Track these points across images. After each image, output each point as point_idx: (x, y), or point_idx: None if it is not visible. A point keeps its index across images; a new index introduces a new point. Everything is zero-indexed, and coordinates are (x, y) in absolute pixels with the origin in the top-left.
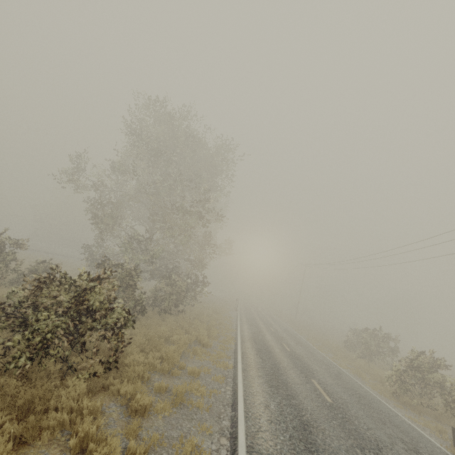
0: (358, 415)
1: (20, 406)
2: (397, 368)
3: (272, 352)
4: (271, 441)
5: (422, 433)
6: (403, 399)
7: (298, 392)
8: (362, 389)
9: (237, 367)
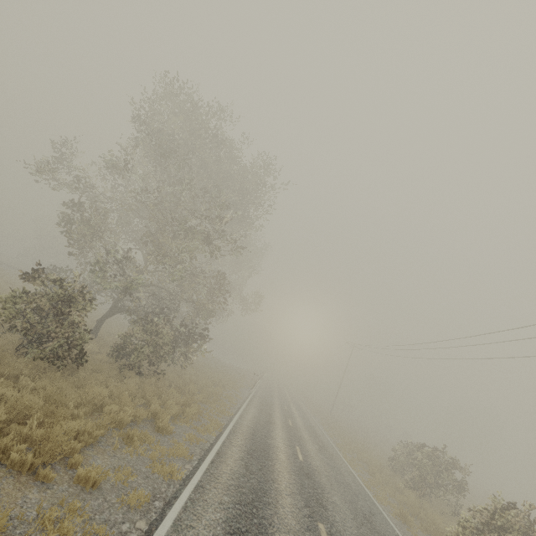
0: None
1: None
2: (466, 524)
3: (272, 458)
4: None
5: None
6: None
7: None
8: None
9: (190, 478)
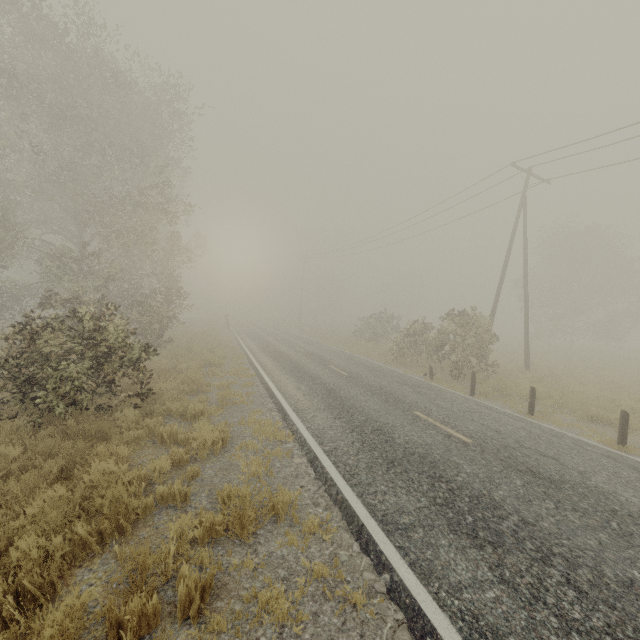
0: (368, 377)
1: (94, 435)
2: (396, 339)
3: (288, 355)
4: (309, 403)
5: (411, 376)
6: (401, 361)
7: (320, 376)
8: (371, 363)
9: (260, 373)
